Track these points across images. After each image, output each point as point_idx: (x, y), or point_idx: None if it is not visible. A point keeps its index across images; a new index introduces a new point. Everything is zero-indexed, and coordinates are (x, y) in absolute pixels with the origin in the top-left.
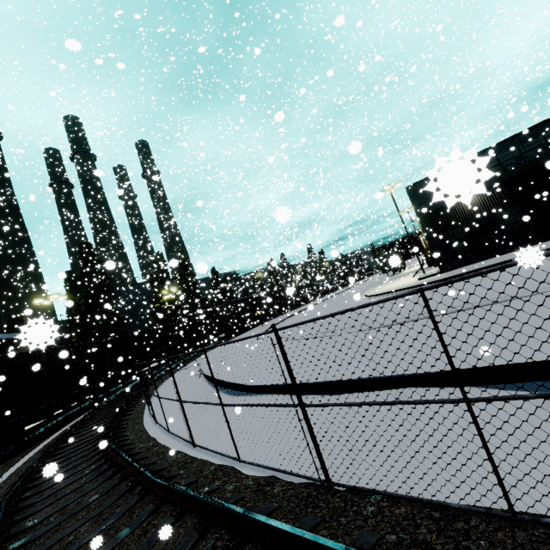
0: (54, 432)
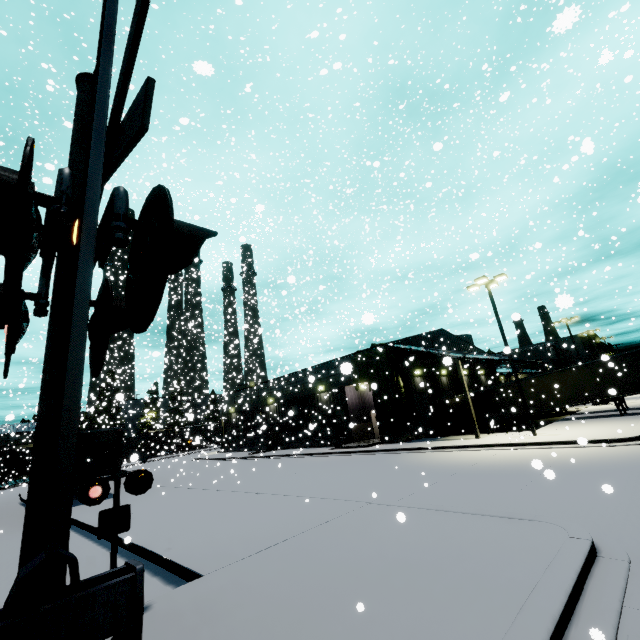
0: None
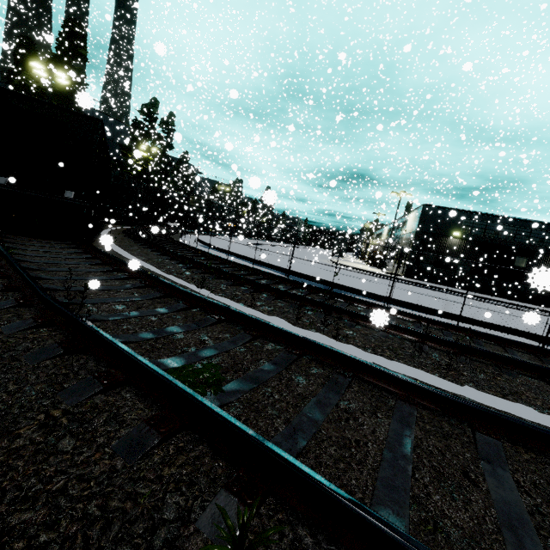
0: (96, 236)
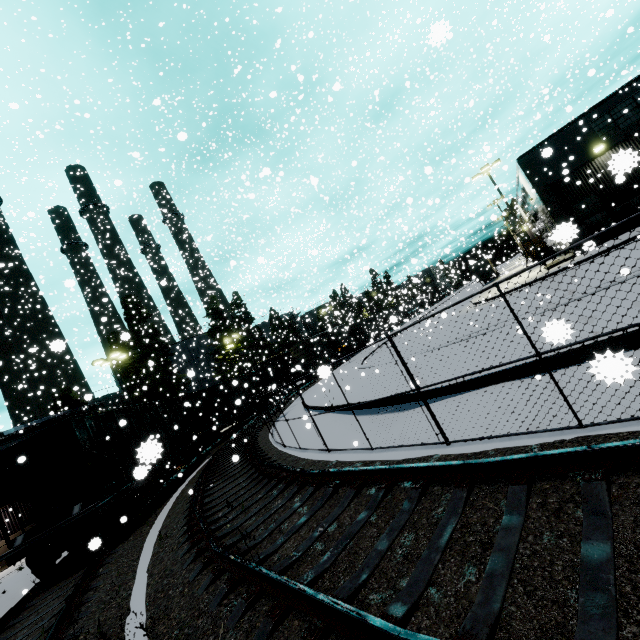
0: (166, 500)
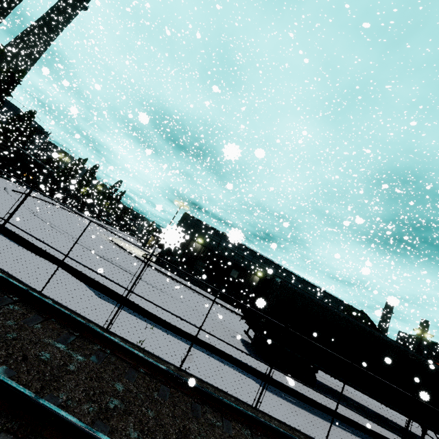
0: None
